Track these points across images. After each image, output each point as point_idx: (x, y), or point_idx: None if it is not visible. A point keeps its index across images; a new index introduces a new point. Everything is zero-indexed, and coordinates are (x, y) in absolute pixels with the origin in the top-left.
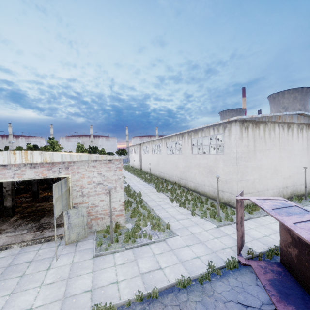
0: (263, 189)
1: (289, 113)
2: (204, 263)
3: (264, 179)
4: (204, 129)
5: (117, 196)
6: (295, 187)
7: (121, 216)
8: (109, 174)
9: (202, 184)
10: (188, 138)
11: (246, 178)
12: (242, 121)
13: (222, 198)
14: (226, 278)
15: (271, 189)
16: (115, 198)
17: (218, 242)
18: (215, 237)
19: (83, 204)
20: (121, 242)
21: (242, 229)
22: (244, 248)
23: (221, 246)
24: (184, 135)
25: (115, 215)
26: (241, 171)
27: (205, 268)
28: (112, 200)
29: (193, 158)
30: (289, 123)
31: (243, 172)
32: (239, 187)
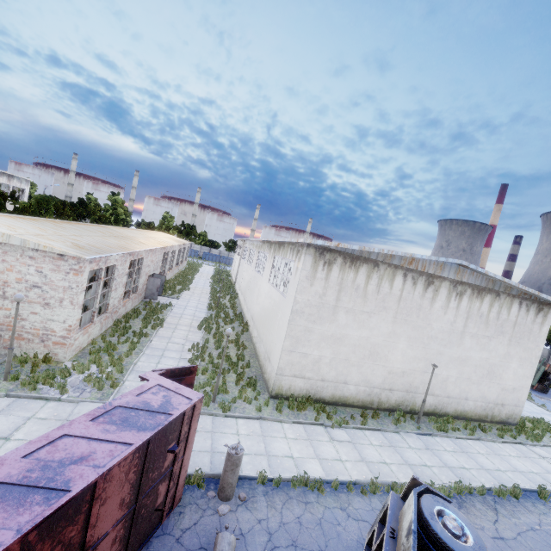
0: (335, 378)
1: (429, 257)
2: None
3: (343, 362)
4: (286, 244)
5: (62, 314)
6: (411, 394)
7: (63, 346)
8: (55, 275)
9: (261, 338)
10: (273, 253)
11: (304, 350)
12: (323, 250)
13: (266, 371)
14: None
15: (355, 384)
16: (58, 316)
17: None
18: None
19: (2, 309)
20: (19, 384)
21: None
22: None
23: None
24: (272, 246)
25: (52, 341)
26: (297, 335)
27: None
28: (52, 317)
29: (267, 289)
30: (434, 276)
31: (299, 339)
32: (284, 361)
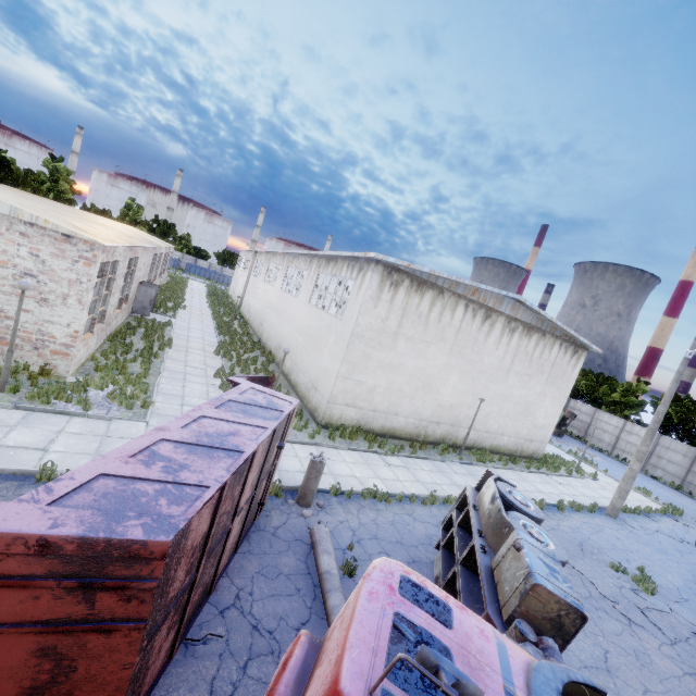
0: (387, 409)
1: (492, 289)
2: None
3: (397, 393)
4: (339, 260)
5: (65, 316)
6: (455, 428)
7: (65, 357)
8: (58, 263)
9: (299, 368)
10: (316, 269)
11: (360, 377)
12: (392, 269)
13: (310, 402)
14: None
15: (405, 416)
16: (59, 317)
17: None
18: None
19: None
20: (22, 397)
21: None
22: None
23: None
24: (314, 261)
25: (50, 350)
26: (354, 361)
27: None
28: (51, 318)
29: (307, 311)
30: (492, 310)
31: (356, 365)
32: (338, 388)
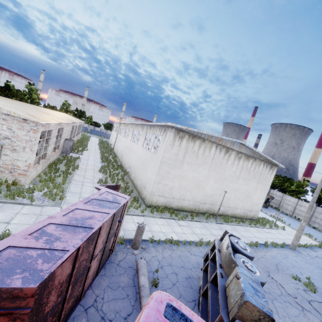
0: (179, 197)
1: (229, 138)
2: None
3: (184, 189)
4: (155, 126)
5: (24, 156)
6: (213, 206)
7: (24, 176)
8: (20, 132)
9: (138, 177)
10: (145, 131)
11: (165, 182)
12: (179, 130)
13: (142, 194)
14: None
15: (188, 200)
16: (21, 157)
17: None
18: None
19: None
20: (2, 196)
21: None
22: None
23: None
24: (144, 127)
25: (17, 173)
26: (162, 174)
27: None
28: (18, 158)
29: (141, 151)
30: (229, 148)
31: (163, 176)
32: (155, 188)
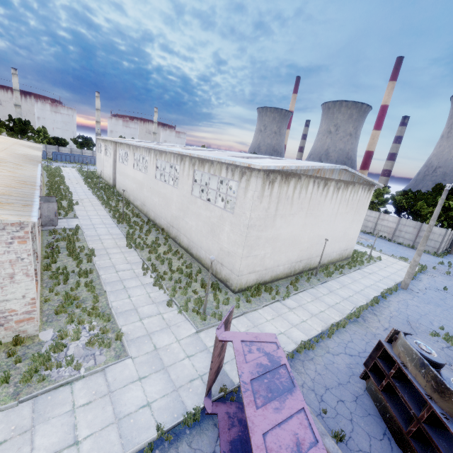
0: (273, 265)
1: (331, 167)
2: (153, 418)
3: (278, 253)
4: (215, 162)
5: (17, 290)
6: (310, 260)
7: (30, 321)
8: None
9: (198, 246)
10: (190, 166)
11: (255, 253)
12: (269, 172)
13: (219, 273)
14: (177, 445)
15: (283, 265)
16: (12, 293)
17: (189, 366)
18: (188, 355)
19: None
20: (16, 383)
21: (221, 357)
22: (220, 375)
23: (189, 375)
24: (185, 159)
25: (14, 321)
26: (251, 244)
27: (151, 429)
28: (5, 297)
29: (192, 201)
30: (328, 179)
31: (253, 246)
32: (243, 265)
